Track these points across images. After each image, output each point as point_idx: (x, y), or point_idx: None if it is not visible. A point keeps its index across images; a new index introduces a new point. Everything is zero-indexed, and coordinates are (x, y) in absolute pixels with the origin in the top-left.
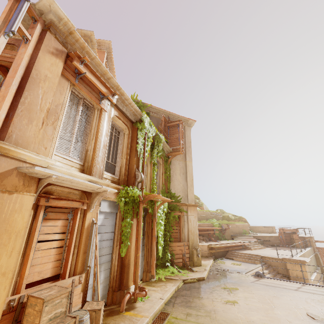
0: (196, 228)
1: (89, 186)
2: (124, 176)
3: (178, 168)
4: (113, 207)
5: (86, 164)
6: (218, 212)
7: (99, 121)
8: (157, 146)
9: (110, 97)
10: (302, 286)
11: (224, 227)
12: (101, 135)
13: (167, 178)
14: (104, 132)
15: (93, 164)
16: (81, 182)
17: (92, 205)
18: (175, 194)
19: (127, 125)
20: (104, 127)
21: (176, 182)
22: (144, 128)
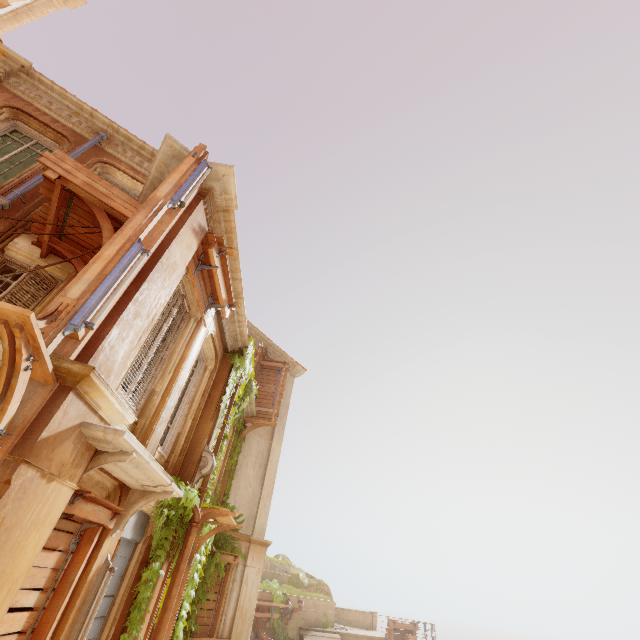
0: (253, 602)
1: (153, 477)
2: (180, 456)
3: (255, 451)
4: (139, 528)
5: (142, 421)
6: (286, 565)
7: (191, 342)
8: (241, 400)
9: (225, 308)
10: None
11: (292, 604)
12: (184, 367)
13: (230, 470)
14: (190, 362)
15: (155, 424)
16: (152, 469)
17: (123, 521)
18: (234, 510)
19: (218, 354)
20: (193, 353)
21: (244, 482)
22: (241, 367)
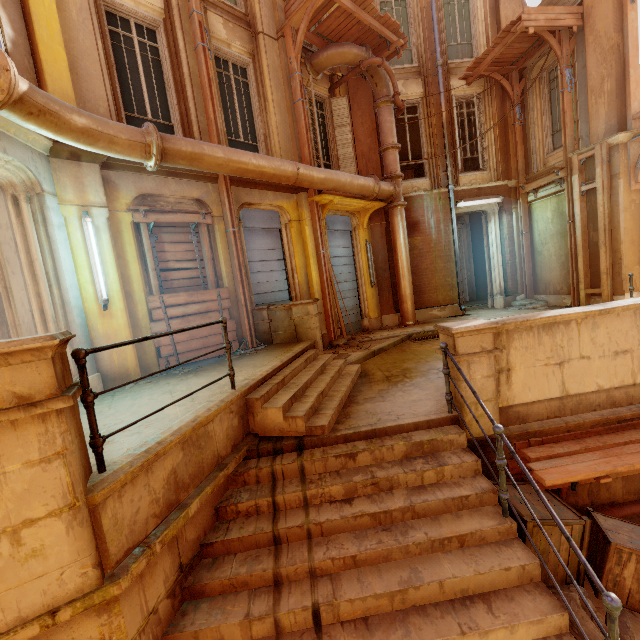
0: None
1: None
2: None
3: None
4: None
5: None
6: None
7: None
8: None
9: None
10: None
11: None
12: None
13: None
14: None
15: None
16: None
17: None
18: None
19: None
20: None
21: None
22: None
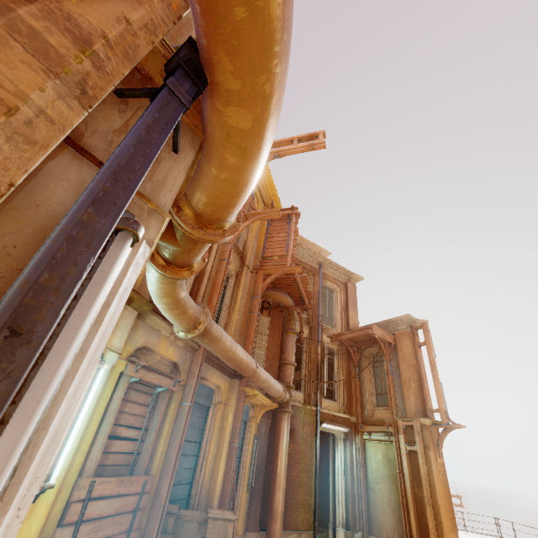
0: None
1: None
2: None
3: None
4: None
5: None
6: None
7: None
8: None
9: None
10: (467, 532)
11: None
12: None
13: None
14: None
15: None
16: None
17: None
18: None
19: None
20: None
21: None
22: None
